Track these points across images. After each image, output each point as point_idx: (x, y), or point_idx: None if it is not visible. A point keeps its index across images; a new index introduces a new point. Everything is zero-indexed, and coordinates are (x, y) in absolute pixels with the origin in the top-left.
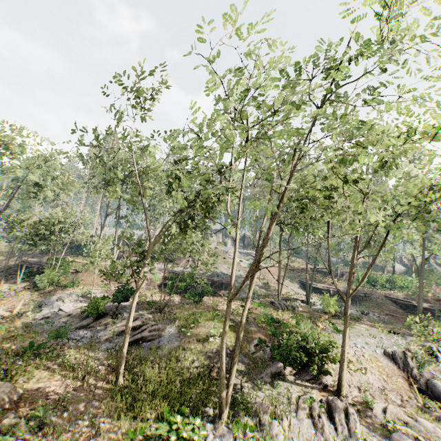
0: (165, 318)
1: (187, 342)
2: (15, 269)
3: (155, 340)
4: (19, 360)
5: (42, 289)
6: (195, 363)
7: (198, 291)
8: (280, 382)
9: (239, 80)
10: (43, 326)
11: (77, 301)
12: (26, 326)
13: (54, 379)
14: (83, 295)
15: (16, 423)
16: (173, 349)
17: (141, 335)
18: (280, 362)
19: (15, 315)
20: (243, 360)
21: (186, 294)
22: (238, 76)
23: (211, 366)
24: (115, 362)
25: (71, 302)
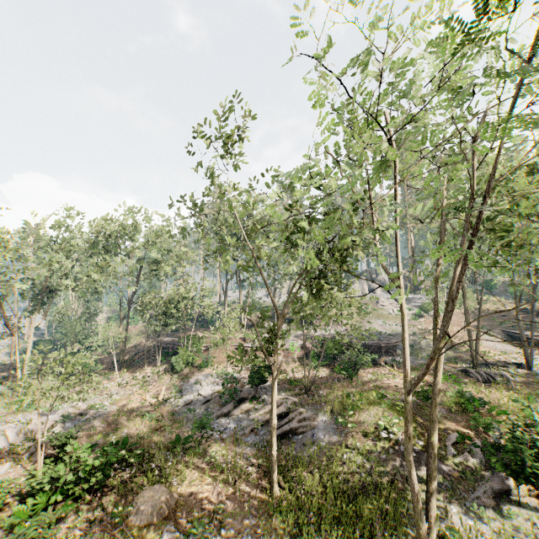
0: (314, 401)
1: (350, 437)
2: (154, 350)
3: (307, 432)
4: (170, 456)
5: (179, 371)
6: (366, 468)
7: (349, 362)
8: (512, 506)
9: (365, 69)
10: (186, 414)
11: (214, 383)
12: (171, 415)
13: (205, 482)
14: (218, 376)
15: (176, 538)
16: (332, 445)
17: (289, 427)
18: (505, 474)
19: (160, 402)
20: (439, 467)
21: (334, 366)
22: (363, 63)
23: (391, 475)
24: (265, 463)
25: (208, 384)
